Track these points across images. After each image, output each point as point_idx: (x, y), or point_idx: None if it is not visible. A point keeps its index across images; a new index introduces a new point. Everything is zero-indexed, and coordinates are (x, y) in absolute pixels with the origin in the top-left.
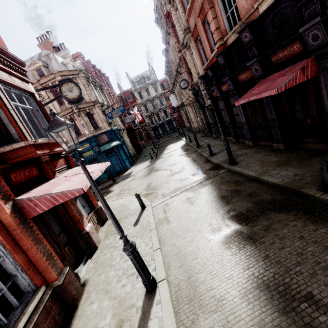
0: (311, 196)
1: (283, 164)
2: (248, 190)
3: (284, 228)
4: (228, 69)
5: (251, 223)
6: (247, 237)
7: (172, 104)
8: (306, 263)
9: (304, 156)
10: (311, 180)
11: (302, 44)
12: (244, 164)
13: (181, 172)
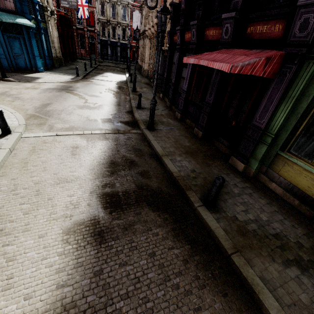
0: (191, 202)
1: (191, 153)
2: (143, 167)
3: (144, 234)
4: (202, 10)
5: (117, 212)
6: (99, 232)
7: (134, 24)
8: (134, 298)
9: (210, 154)
10: (201, 184)
11: (285, 28)
12: (160, 134)
13: (95, 110)
